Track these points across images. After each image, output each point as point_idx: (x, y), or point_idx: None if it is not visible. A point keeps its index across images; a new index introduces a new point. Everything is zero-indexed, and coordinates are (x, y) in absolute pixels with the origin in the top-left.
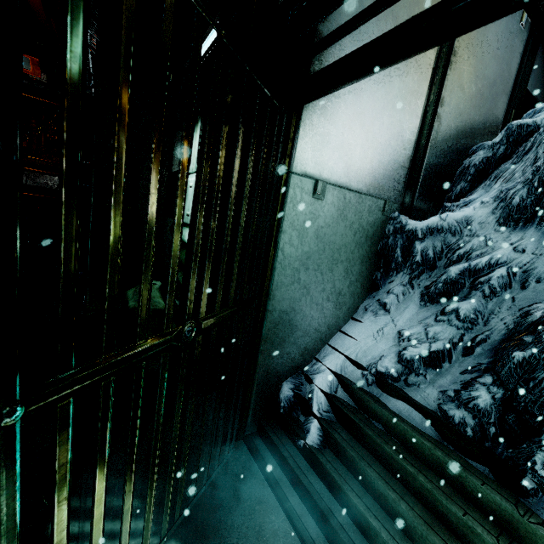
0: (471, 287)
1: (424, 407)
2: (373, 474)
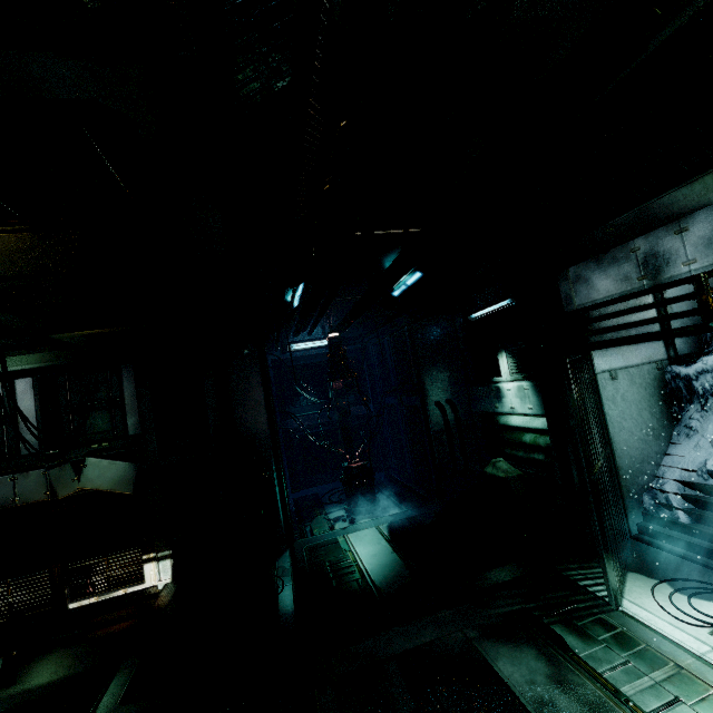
0: None
1: None
2: None
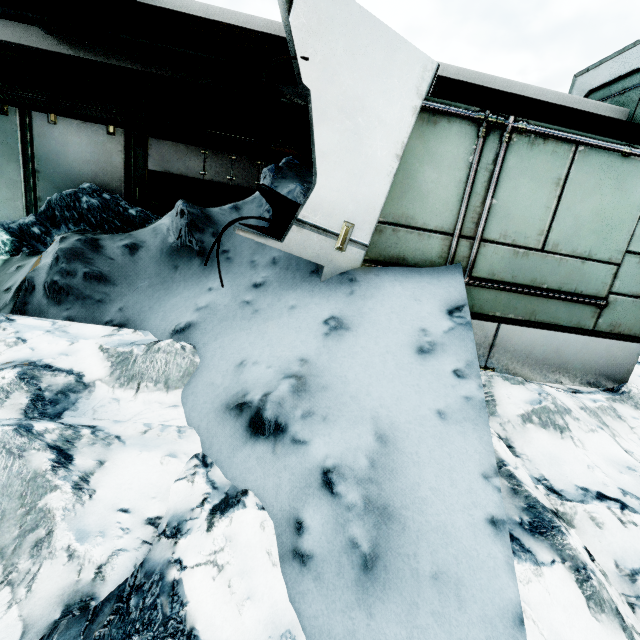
0: None
1: None
2: None
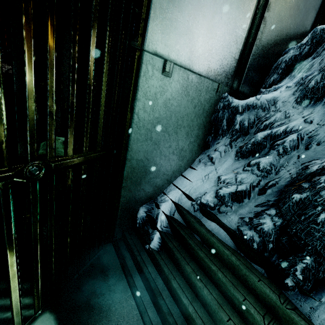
0: (270, 148)
1: (228, 227)
2: (189, 270)
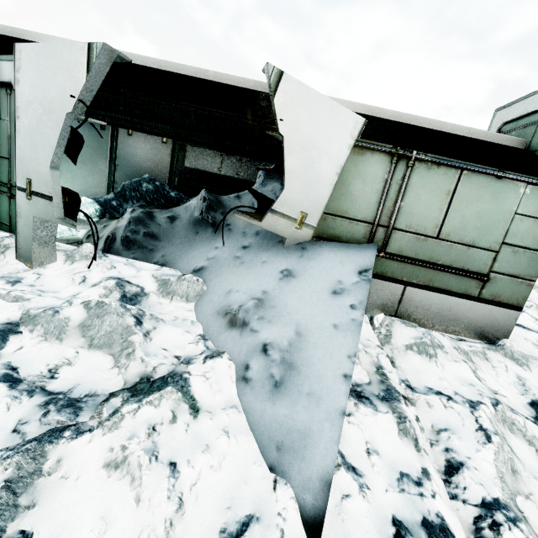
0: None
1: None
2: None
